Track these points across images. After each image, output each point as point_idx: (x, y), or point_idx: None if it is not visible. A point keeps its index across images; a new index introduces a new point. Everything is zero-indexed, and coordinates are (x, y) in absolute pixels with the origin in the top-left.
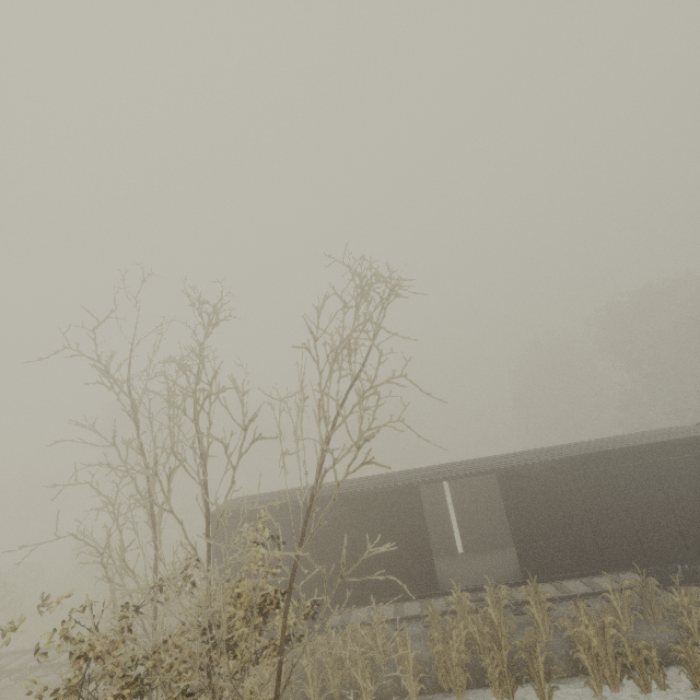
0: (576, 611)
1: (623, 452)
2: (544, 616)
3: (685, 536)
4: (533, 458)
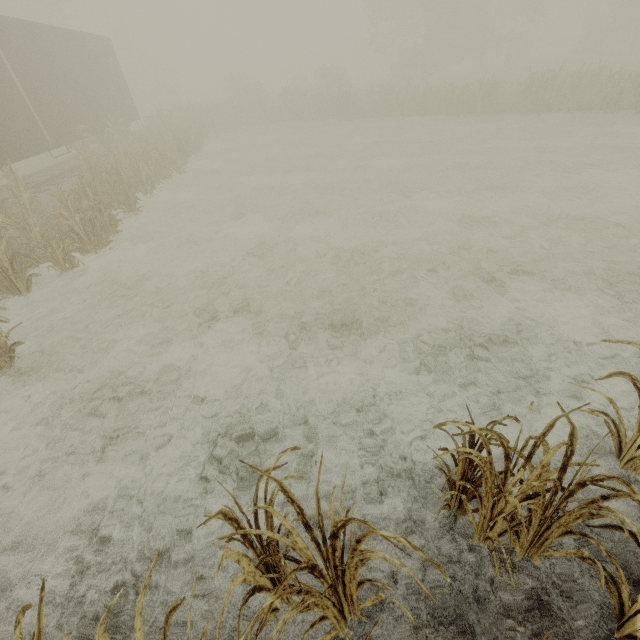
0: None
1: None
2: None
3: None
4: None
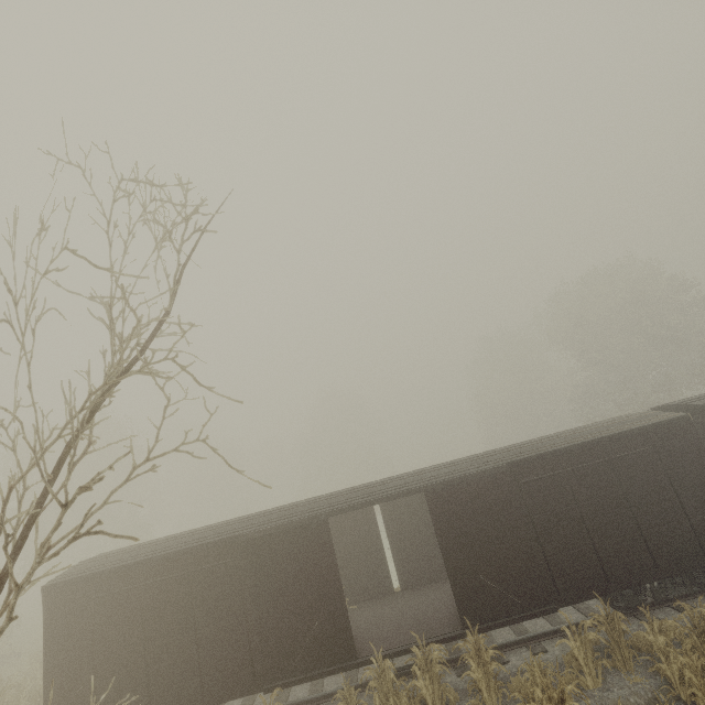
0: (529, 671)
1: (574, 450)
2: (489, 682)
3: (651, 549)
4: (469, 468)
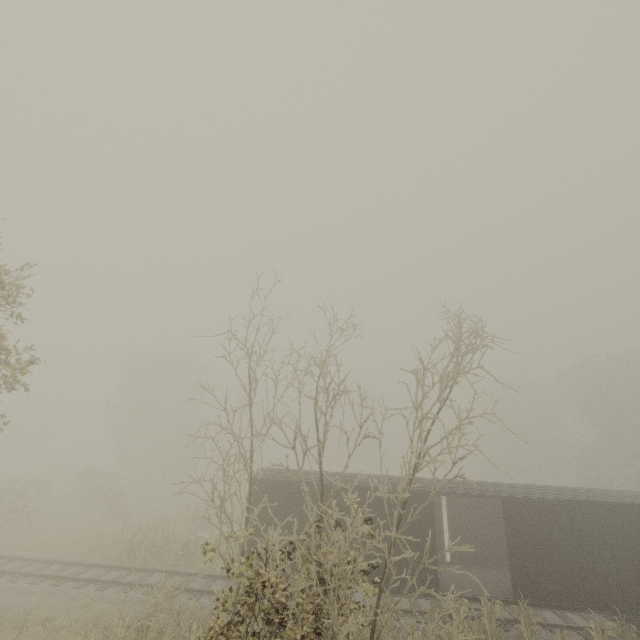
0: (562, 639)
1: (615, 506)
2: (531, 636)
3: None
4: (534, 493)
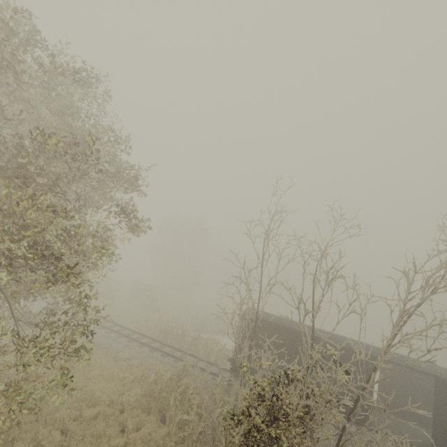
0: None
1: None
2: None
3: None
4: None
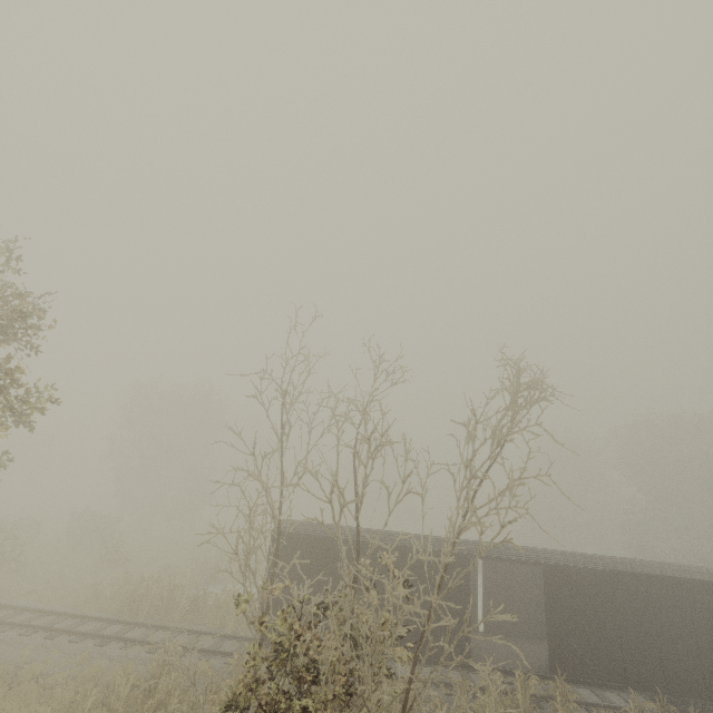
0: None
1: (662, 579)
2: None
3: (705, 674)
4: (577, 562)
